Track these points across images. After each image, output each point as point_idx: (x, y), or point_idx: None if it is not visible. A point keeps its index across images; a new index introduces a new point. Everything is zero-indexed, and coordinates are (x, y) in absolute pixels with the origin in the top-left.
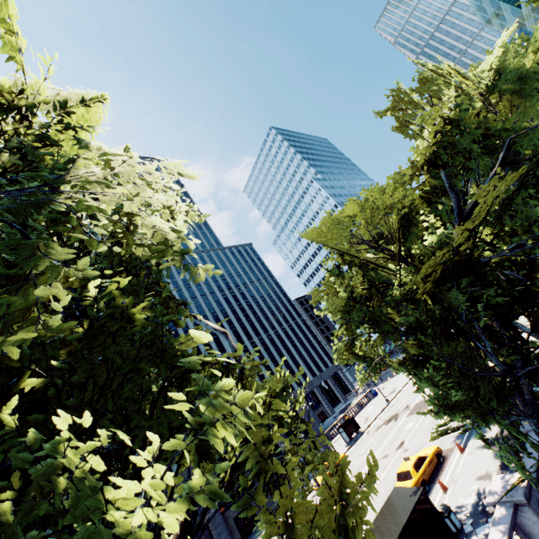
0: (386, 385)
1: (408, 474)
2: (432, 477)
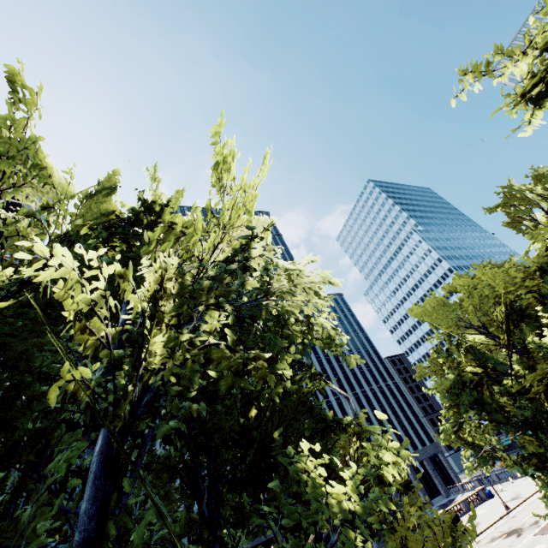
0: (506, 487)
1: None
2: None
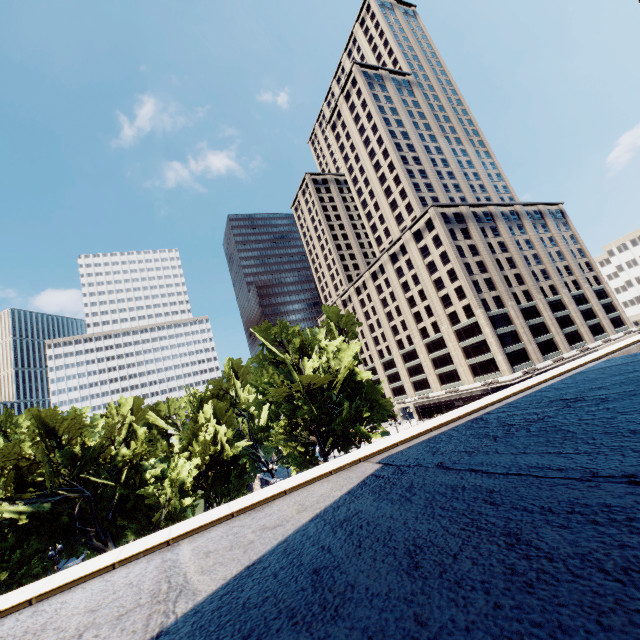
0: None
1: None
2: None
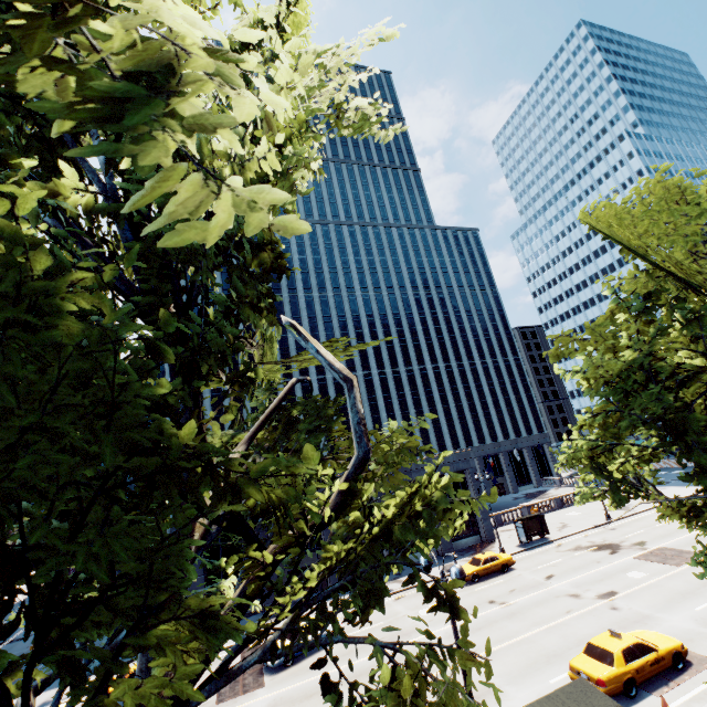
0: None
1: (607, 656)
2: (649, 681)
